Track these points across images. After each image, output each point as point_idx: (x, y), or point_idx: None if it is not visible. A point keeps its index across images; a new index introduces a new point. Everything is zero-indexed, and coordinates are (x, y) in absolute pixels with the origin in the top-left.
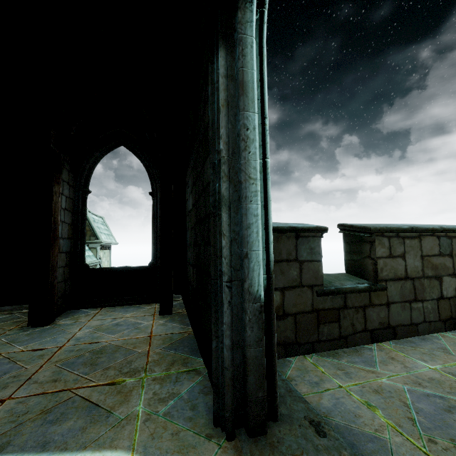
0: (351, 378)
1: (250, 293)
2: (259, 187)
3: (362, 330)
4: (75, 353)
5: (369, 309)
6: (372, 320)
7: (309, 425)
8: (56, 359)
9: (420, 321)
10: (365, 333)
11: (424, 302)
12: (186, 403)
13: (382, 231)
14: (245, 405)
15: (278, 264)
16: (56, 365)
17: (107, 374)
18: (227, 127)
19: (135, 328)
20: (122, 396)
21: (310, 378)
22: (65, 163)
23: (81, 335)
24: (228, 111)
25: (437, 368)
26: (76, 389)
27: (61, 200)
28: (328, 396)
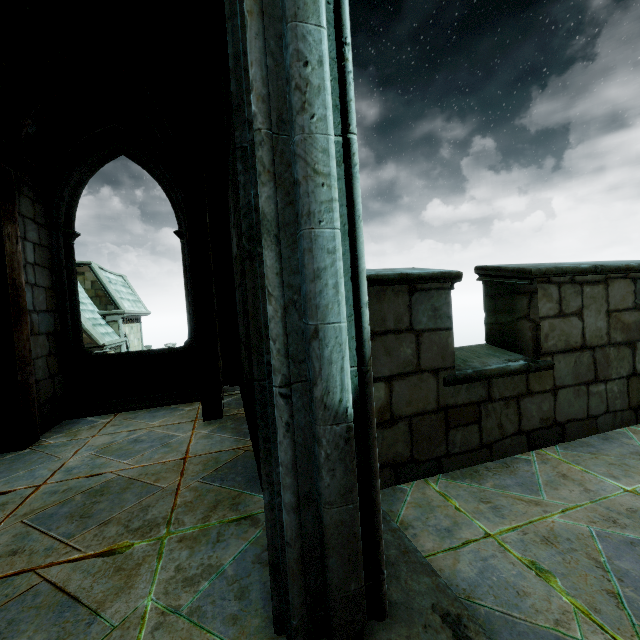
0: (503, 517)
1: (326, 407)
2: (337, 191)
3: (514, 432)
4: (60, 497)
5: (526, 400)
6: (531, 416)
7: (442, 625)
8: (26, 510)
9: (600, 412)
10: (518, 436)
11: (608, 383)
12: (230, 586)
13: (550, 275)
14: (326, 605)
15: (381, 339)
16: (23, 521)
17: (104, 534)
18: (263, 64)
19: (163, 445)
20: (121, 578)
21: (437, 522)
22: (24, 186)
23: (75, 464)
24: (263, 27)
25: (636, 489)
26: (46, 568)
27: (25, 249)
28: (468, 555)
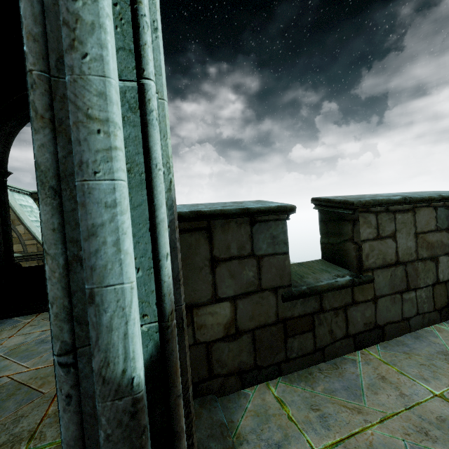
0: (329, 429)
1: (105, 381)
2: (118, 138)
3: (343, 336)
4: None
5: (352, 309)
6: (356, 322)
7: None
8: None
9: (412, 315)
10: (346, 339)
11: (417, 290)
12: None
13: (369, 206)
14: None
15: (226, 264)
16: None
17: None
18: None
19: None
20: None
21: (270, 435)
22: None
23: None
24: None
25: (443, 393)
26: None
27: None
28: None
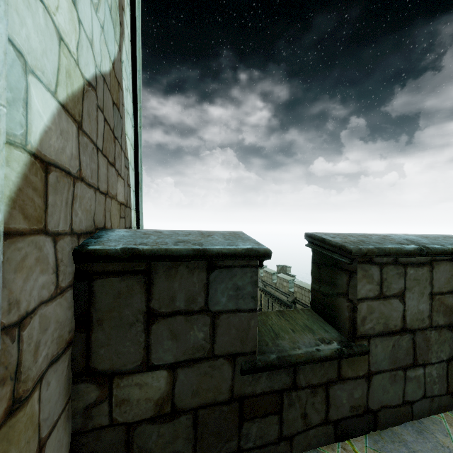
0: None
1: None
2: None
3: (320, 422)
4: None
5: (336, 387)
6: (340, 404)
7: None
8: None
9: (417, 398)
10: (325, 426)
11: (427, 367)
12: None
13: (371, 256)
14: None
15: (168, 320)
16: None
17: None
18: None
19: None
20: None
21: None
22: None
23: None
24: None
25: None
26: None
27: None
28: None
